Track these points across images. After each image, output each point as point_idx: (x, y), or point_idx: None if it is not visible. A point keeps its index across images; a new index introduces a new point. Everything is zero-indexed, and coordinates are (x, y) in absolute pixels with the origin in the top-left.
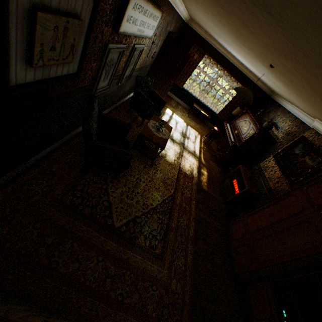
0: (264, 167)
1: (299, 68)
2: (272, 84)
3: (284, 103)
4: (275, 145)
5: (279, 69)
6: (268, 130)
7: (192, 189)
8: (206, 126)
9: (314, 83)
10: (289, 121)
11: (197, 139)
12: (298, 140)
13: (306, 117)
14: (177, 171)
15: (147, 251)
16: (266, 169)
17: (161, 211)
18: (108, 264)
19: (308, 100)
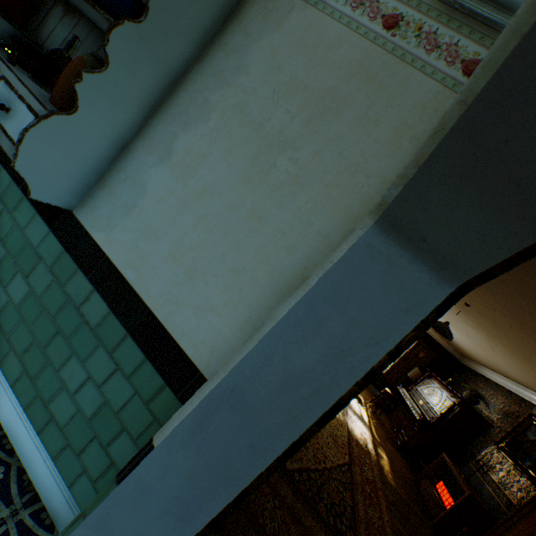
0: (485, 463)
1: (502, 299)
2: (463, 337)
3: (484, 371)
4: (492, 430)
5: (478, 306)
6: (474, 404)
7: (373, 471)
8: (366, 388)
9: (521, 316)
10: (500, 396)
11: (361, 401)
12: (526, 418)
13: (525, 390)
14: (345, 431)
15: (333, 533)
16: (491, 467)
17: (338, 479)
18: (287, 520)
19: (520, 349)
